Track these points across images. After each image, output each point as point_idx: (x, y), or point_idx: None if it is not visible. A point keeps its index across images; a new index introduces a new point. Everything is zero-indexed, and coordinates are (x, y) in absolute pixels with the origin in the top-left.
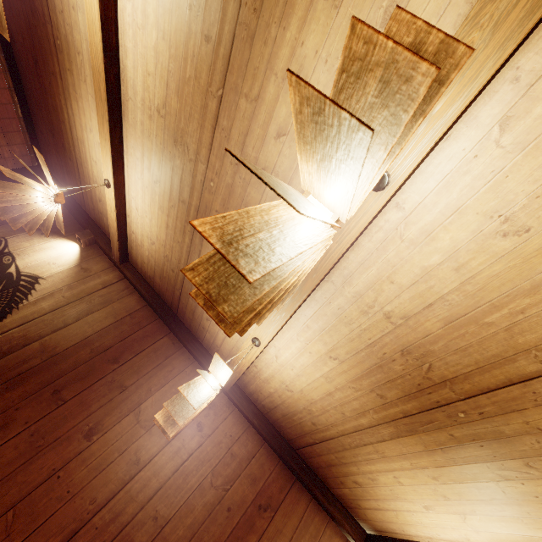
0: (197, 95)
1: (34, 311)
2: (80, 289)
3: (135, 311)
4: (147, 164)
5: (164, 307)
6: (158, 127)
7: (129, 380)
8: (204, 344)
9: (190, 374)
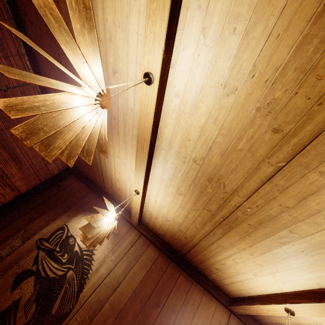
0: (248, 160)
1: (98, 277)
2: (119, 251)
3: (155, 259)
4: (173, 184)
5: (173, 253)
6: (191, 168)
7: (171, 320)
8: (209, 277)
9: (206, 303)
